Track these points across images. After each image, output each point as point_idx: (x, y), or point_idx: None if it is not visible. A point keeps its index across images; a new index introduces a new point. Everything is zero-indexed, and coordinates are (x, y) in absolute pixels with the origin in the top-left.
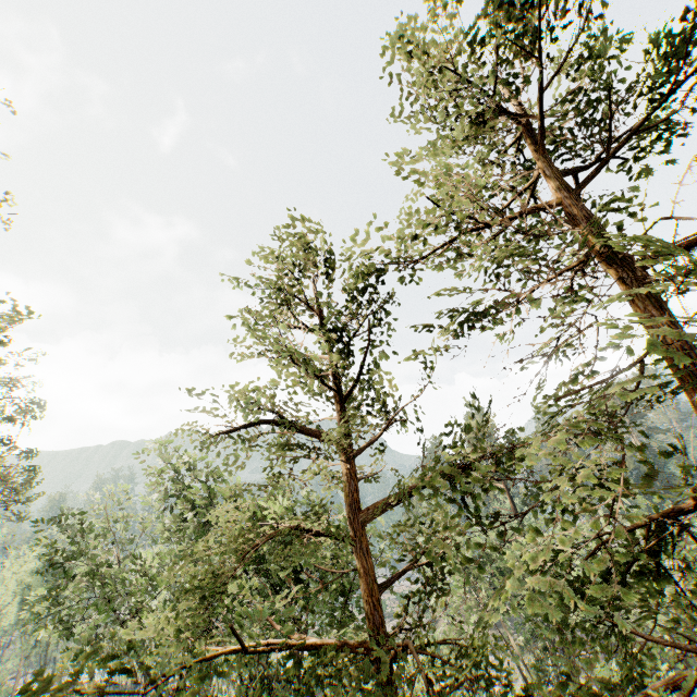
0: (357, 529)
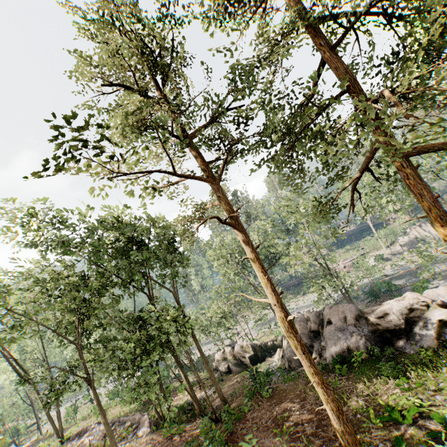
0: (191, 139)
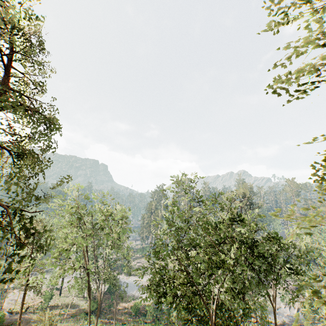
0: None
